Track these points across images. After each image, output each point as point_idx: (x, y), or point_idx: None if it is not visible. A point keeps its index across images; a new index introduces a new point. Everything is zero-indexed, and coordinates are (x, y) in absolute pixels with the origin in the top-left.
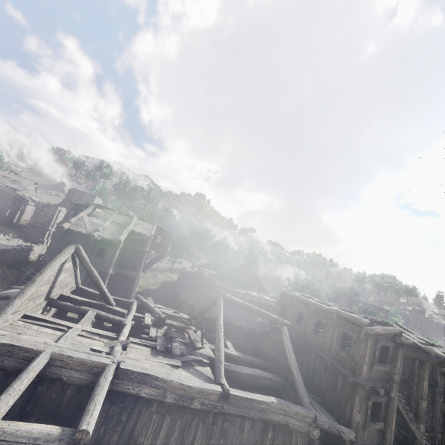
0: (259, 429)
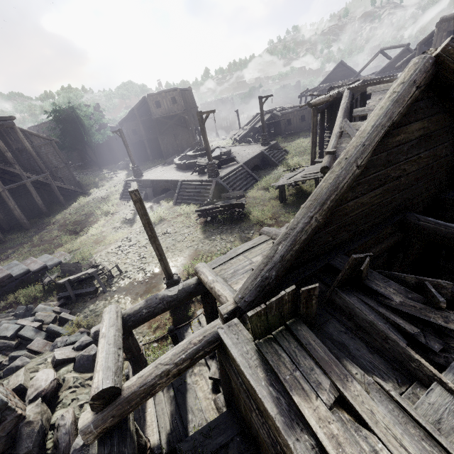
0: None
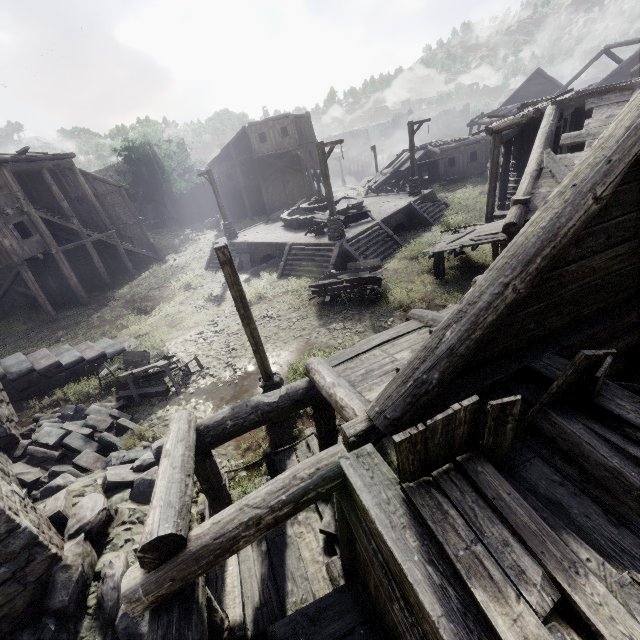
0: None
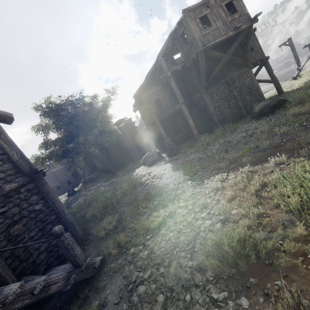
0: (53, 174)
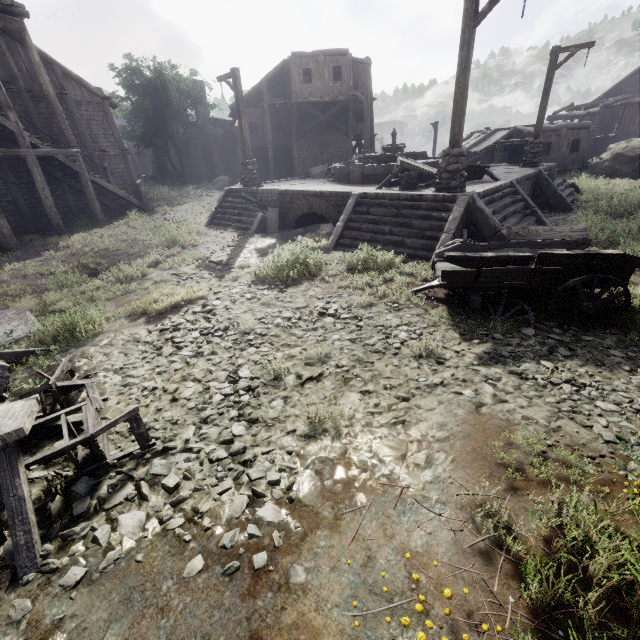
0: None
